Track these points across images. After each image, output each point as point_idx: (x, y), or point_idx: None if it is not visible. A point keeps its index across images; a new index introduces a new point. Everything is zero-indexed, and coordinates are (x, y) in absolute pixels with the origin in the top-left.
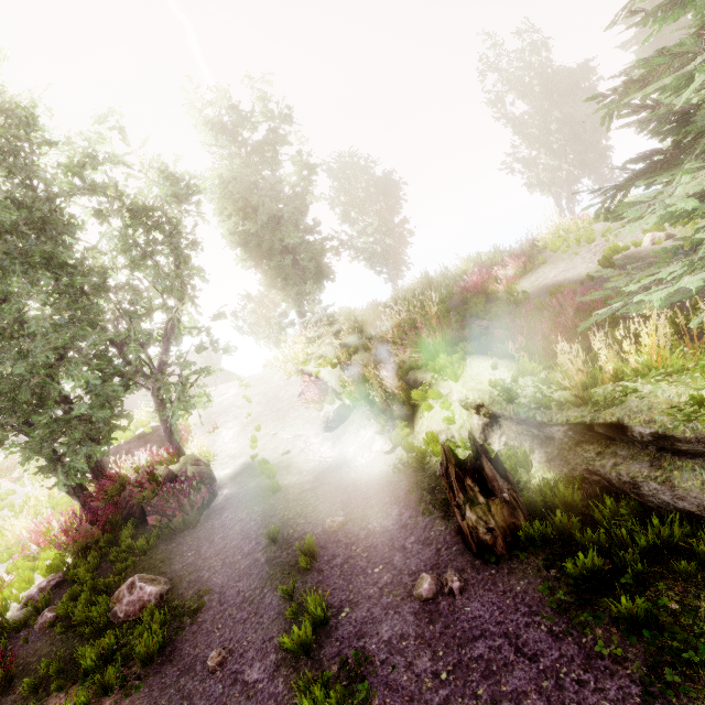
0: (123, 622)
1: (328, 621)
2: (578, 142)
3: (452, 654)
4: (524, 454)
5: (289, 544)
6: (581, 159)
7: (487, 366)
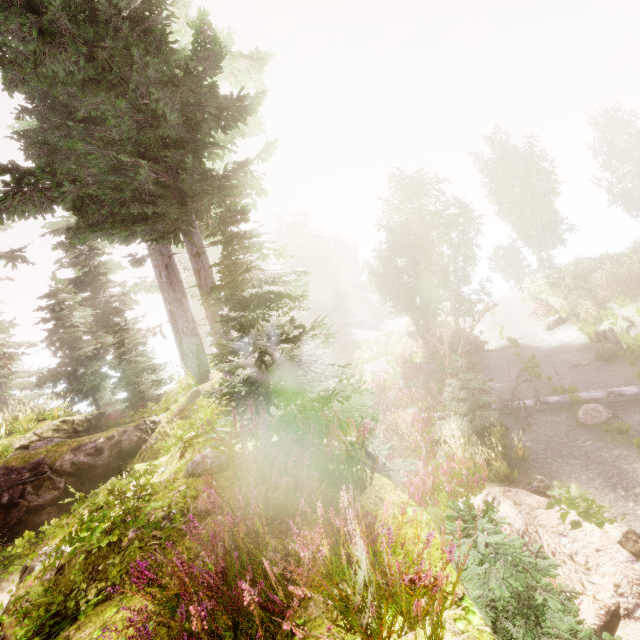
0: None
1: (538, 367)
2: None
3: (576, 372)
4: (639, 336)
5: (524, 358)
6: None
7: None
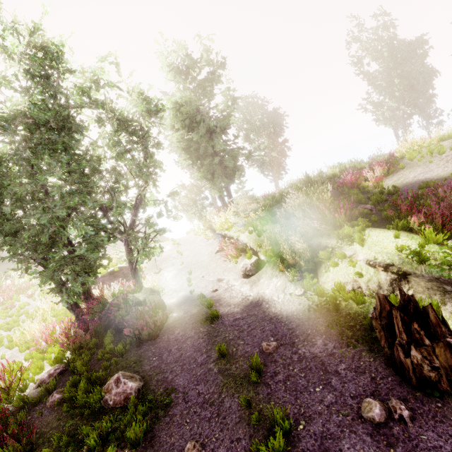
0: (112, 408)
1: (291, 432)
2: (413, 91)
3: None
4: (436, 305)
5: (235, 360)
6: (414, 102)
7: (387, 235)
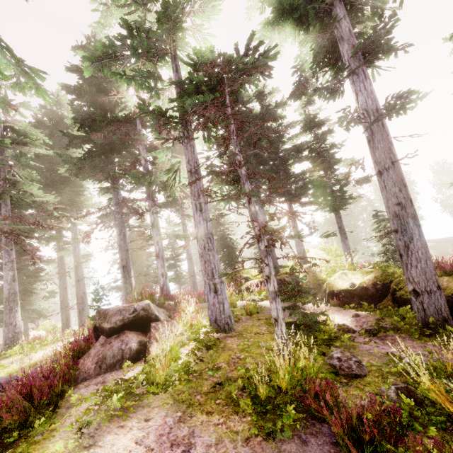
0: None
1: None
2: None
3: None
4: None
5: None
6: None
7: None
